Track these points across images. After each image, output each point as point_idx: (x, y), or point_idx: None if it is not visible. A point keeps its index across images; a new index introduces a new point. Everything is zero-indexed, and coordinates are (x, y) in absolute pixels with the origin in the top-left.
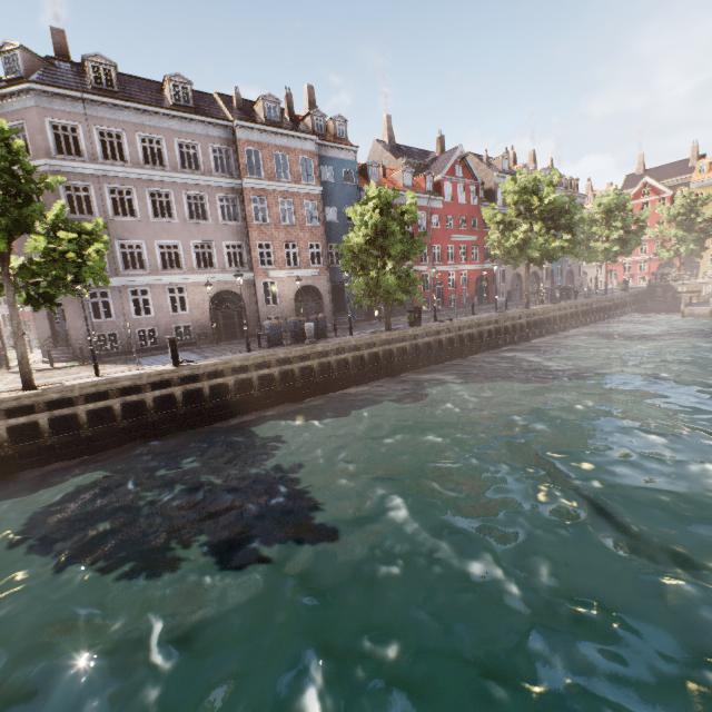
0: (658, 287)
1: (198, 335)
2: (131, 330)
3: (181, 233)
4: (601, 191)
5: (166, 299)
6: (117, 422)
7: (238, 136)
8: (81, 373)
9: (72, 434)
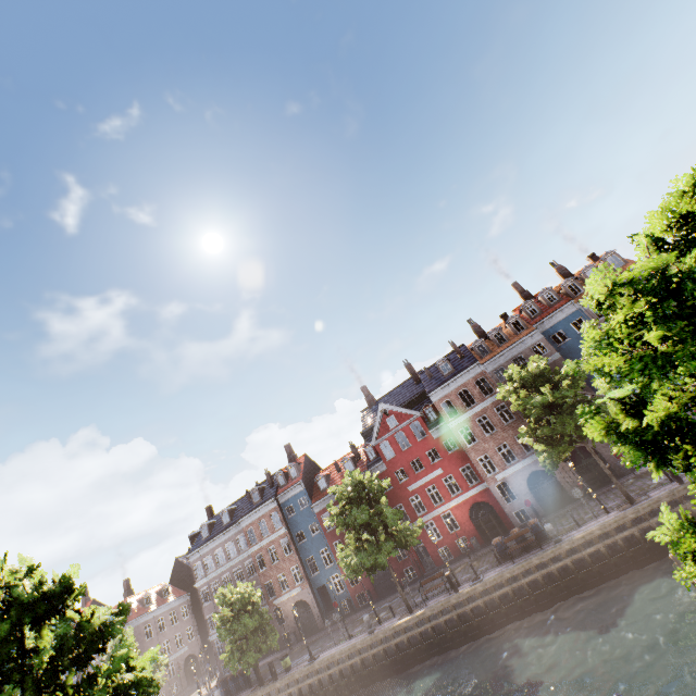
0: None
1: None
2: None
3: None
4: None
5: None
6: None
7: (242, 526)
8: None
9: None
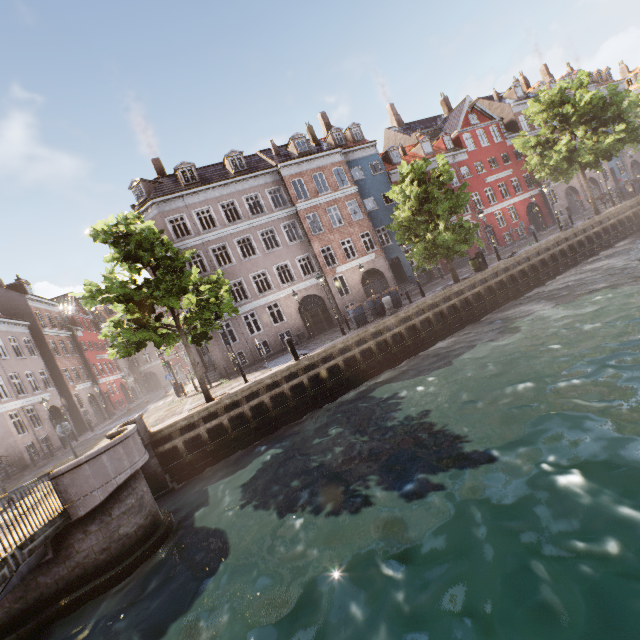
0: None
1: (297, 336)
2: (251, 346)
3: (264, 262)
4: None
5: (268, 316)
6: (270, 412)
7: (283, 175)
8: (232, 384)
9: (245, 427)
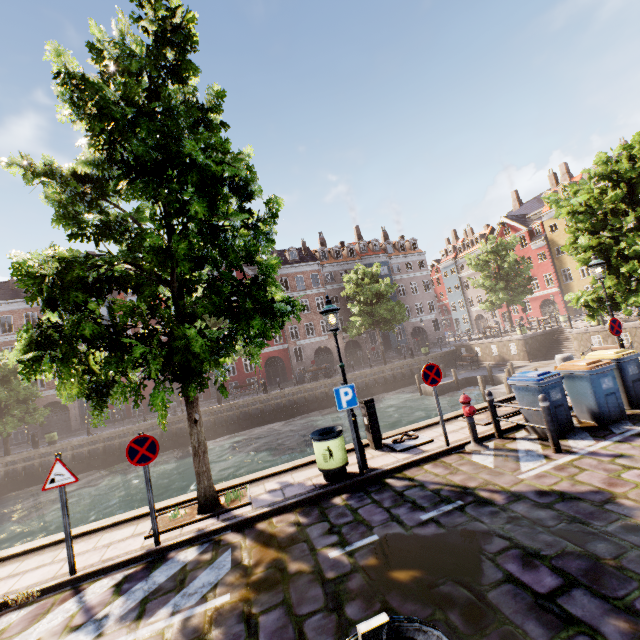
0: (461, 347)
1: None
2: None
3: None
4: (474, 236)
5: None
6: None
7: None
8: None
9: None
